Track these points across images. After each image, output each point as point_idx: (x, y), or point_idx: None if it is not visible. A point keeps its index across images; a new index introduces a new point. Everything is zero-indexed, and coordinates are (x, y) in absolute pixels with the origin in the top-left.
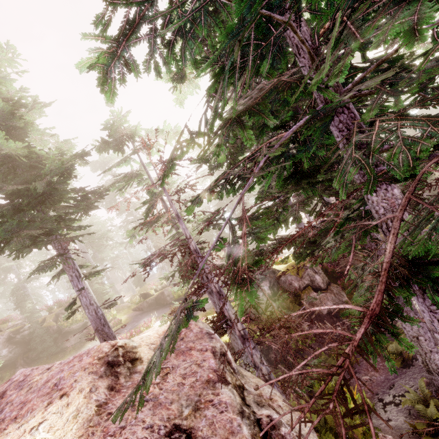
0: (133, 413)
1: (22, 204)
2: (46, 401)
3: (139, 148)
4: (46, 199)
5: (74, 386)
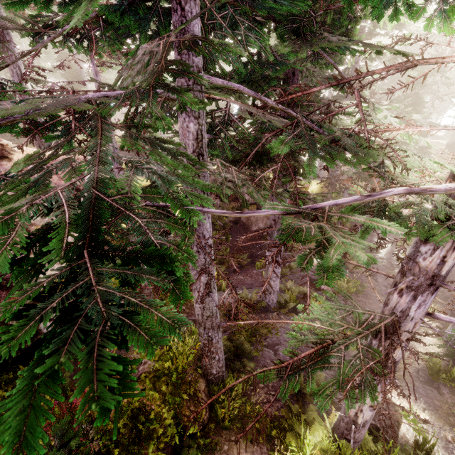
0: None
1: None
2: None
3: None
4: None
5: None
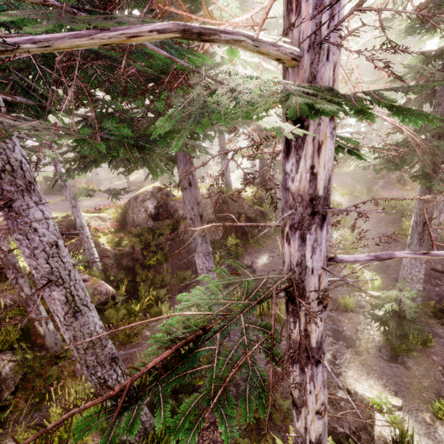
0: None
1: None
2: None
3: None
4: None
5: None
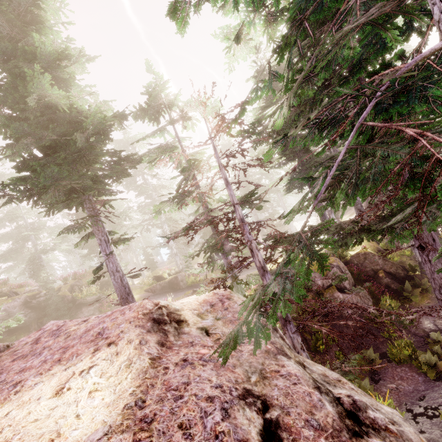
0: (194, 371)
1: (60, 157)
2: (92, 348)
3: (177, 118)
4: (81, 157)
5: (121, 336)
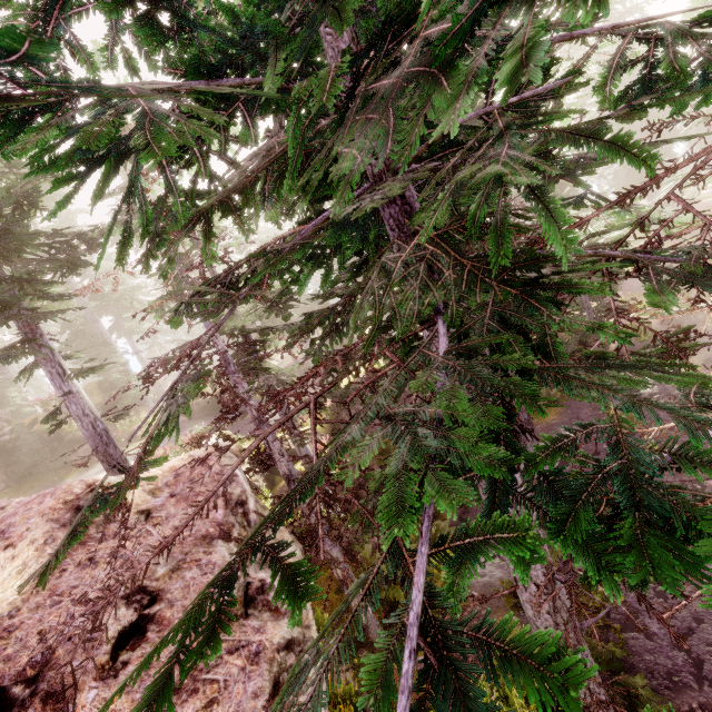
0: (92, 572)
1: None
2: None
3: None
4: None
5: (25, 536)
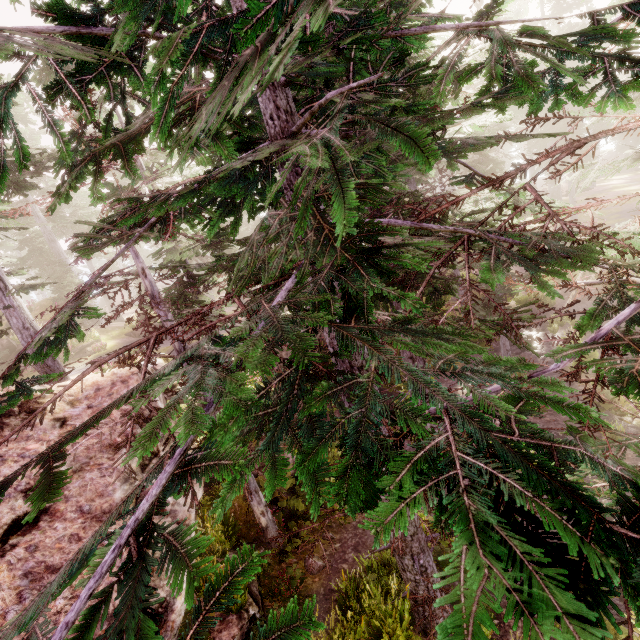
0: None
1: None
2: None
3: None
4: None
5: None
